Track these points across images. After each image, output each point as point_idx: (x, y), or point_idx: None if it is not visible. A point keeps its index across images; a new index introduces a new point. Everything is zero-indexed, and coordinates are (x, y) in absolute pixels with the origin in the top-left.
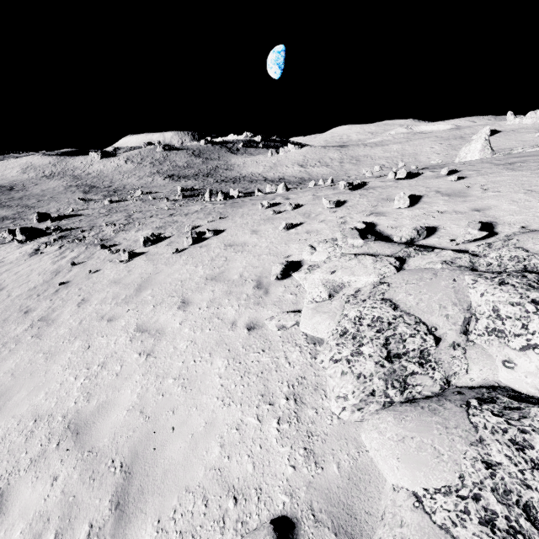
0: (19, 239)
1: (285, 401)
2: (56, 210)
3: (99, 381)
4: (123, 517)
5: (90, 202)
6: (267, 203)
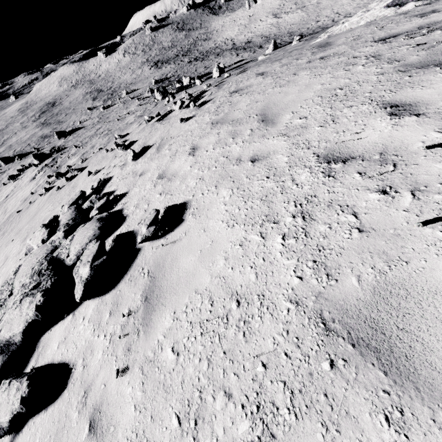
0: (36, 163)
1: None
2: (73, 123)
3: None
4: None
5: (93, 110)
6: (117, 136)
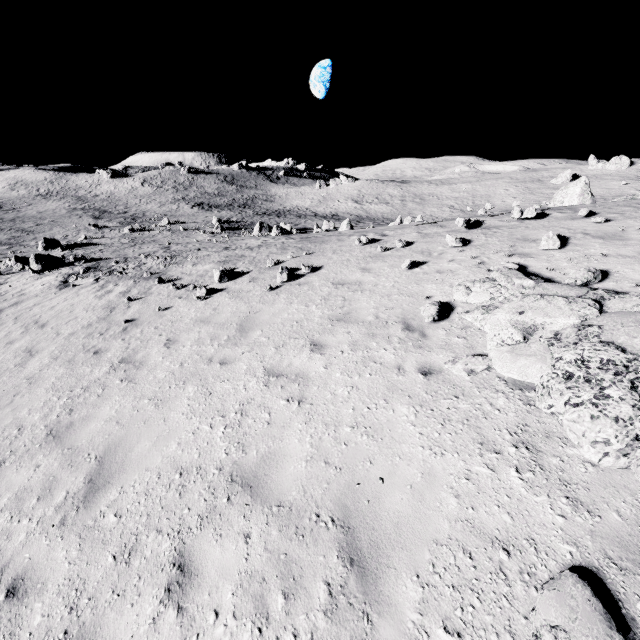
0: (33, 269)
1: (514, 449)
2: (63, 236)
3: (247, 429)
4: (367, 573)
5: (105, 230)
6: (365, 238)
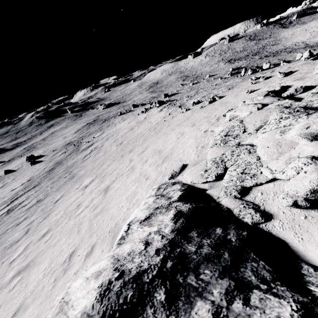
0: (157, 106)
1: (200, 147)
2: (171, 91)
3: (166, 144)
4: (163, 163)
5: (184, 85)
6: (254, 77)
